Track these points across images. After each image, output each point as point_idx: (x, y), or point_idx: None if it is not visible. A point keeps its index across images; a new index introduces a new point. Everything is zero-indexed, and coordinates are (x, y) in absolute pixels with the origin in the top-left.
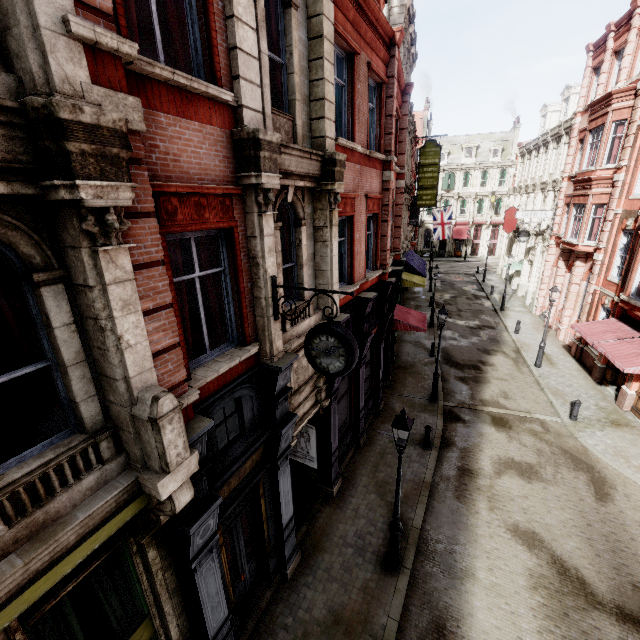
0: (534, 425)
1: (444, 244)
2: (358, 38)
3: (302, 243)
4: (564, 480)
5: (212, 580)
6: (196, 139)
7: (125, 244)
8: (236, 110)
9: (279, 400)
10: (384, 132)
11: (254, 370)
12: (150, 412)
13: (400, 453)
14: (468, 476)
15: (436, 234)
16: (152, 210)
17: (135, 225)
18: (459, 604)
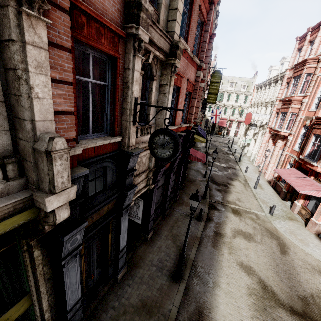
0: (252, 215)
1: (214, 128)
2: None
3: (153, 90)
4: (266, 242)
5: (74, 274)
6: None
7: (44, 18)
8: None
9: (129, 174)
10: (200, 50)
11: (117, 152)
12: (46, 147)
13: (191, 214)
14: (219, 236)
15: (212, 120)
16: (67, 9)
17: (53, 12)
18: (211, 301)
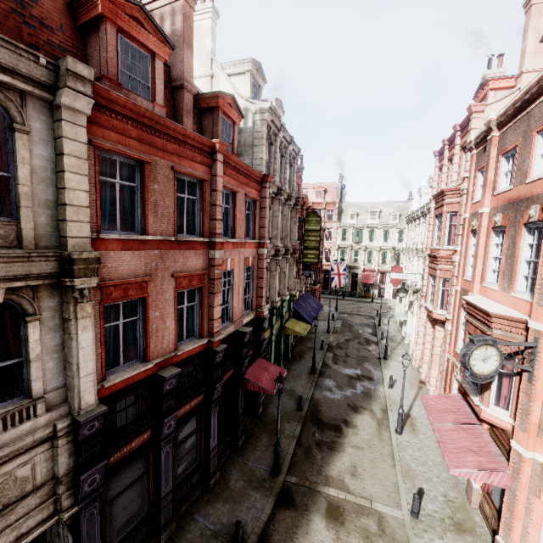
0: (370, 521)
1: (355, 286)
2: (153, 150)
3: (29, 339)
4: None
5: None
6: None
7: None
8: None
9: None
10: (210, 217)
11: None
12: None
13: None
14: None
15: (334, 282)
16: None
17: None
18: None
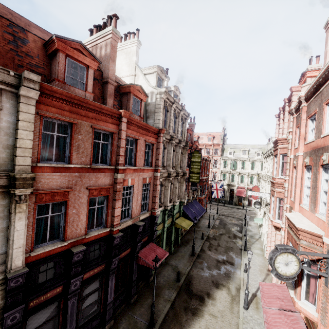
0: None
1: (232, 197)
2: (79, 116)
3: None
4: None
5: None
6: None
7: None
8: None
9: None
10: (116, 154)
11: None
12: None
13: None
14: None
15: (213, 194)
16: None
17: None
18: None
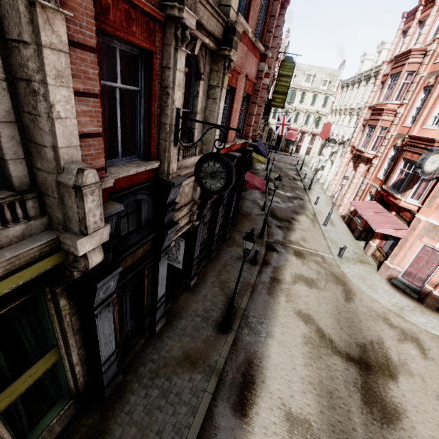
0: (318, 258)
1: (279, 141)
2: None
3: (199, 94)
4: (330, 289)
5: (107, 325)
6: None
7: (63, 10)
8: None
9: (169, 208)
10: (266, 29)
11: (153, 181)
12: (75, 181)
13: (245, 258)
14: (276, 282)
15: (277, 131)
16: None
17: None
18: (262, 350)
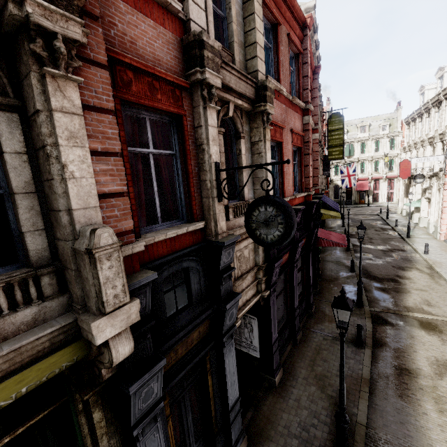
0: None
1: (350, 195)
2: (279, 15)
3: (241, 152)
4: None
5: None
6: (151, 33)
7: (73, 77)
8: (185, 24)
9: (223, 275)
10: (302, 89)
11: (200, 245)
12: (88, 244)
13: (342, 336)
14: (407, 375)
15: (344, 183)
16: (105, 63)
17: (87, 69)
18: None
